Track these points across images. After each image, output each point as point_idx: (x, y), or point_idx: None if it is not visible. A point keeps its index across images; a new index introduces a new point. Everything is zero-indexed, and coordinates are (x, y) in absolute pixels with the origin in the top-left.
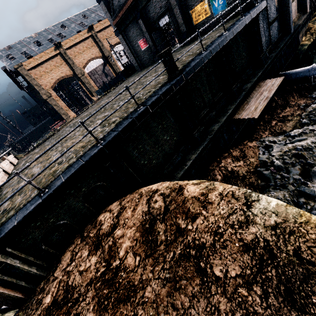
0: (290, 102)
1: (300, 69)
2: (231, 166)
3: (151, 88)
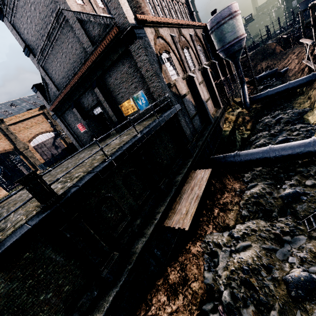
0: (226, 186)
1: (227, 155)
2: (164, 312)
3: (27, 213)
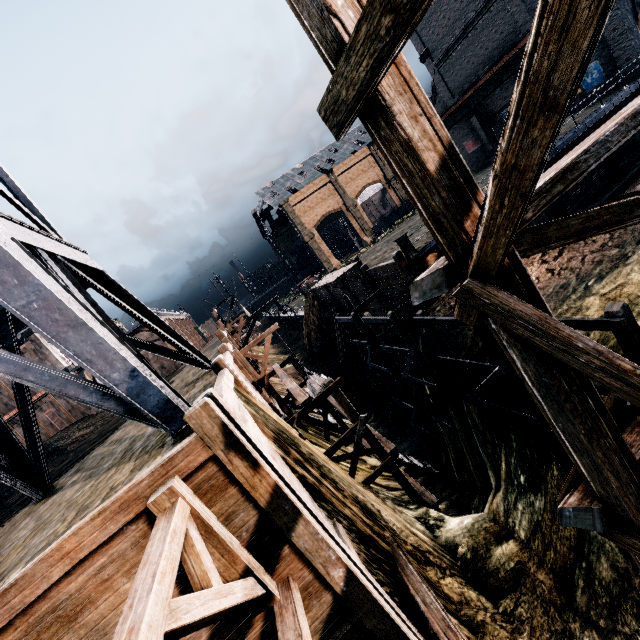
0: None
1: None
2: None
3: None
